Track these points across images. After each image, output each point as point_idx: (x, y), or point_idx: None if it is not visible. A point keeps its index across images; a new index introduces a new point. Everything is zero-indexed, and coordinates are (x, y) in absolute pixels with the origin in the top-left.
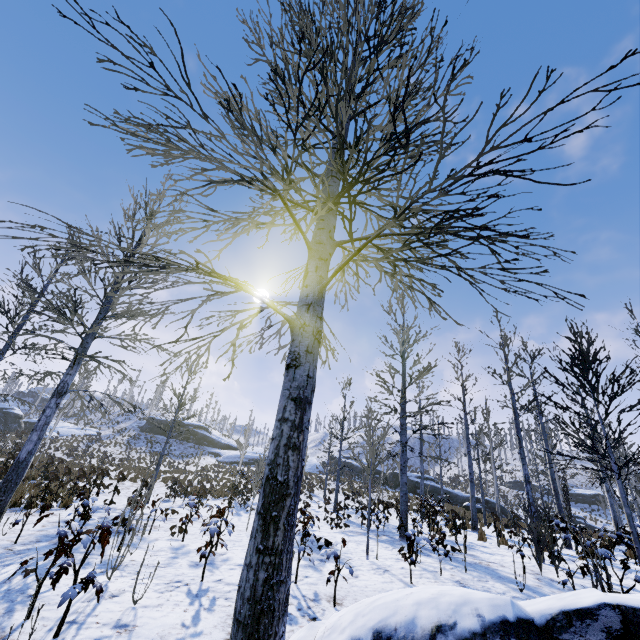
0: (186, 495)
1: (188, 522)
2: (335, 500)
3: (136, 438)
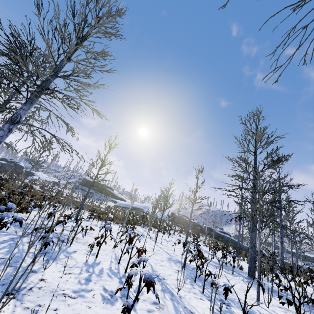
0: (99, 219)
1: (102, 242)
2: (186, 238)
3: (77, 187)
